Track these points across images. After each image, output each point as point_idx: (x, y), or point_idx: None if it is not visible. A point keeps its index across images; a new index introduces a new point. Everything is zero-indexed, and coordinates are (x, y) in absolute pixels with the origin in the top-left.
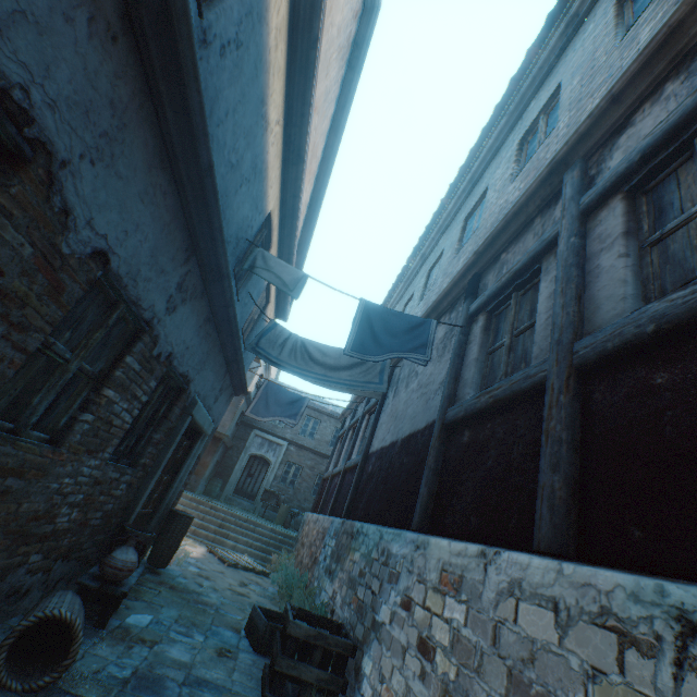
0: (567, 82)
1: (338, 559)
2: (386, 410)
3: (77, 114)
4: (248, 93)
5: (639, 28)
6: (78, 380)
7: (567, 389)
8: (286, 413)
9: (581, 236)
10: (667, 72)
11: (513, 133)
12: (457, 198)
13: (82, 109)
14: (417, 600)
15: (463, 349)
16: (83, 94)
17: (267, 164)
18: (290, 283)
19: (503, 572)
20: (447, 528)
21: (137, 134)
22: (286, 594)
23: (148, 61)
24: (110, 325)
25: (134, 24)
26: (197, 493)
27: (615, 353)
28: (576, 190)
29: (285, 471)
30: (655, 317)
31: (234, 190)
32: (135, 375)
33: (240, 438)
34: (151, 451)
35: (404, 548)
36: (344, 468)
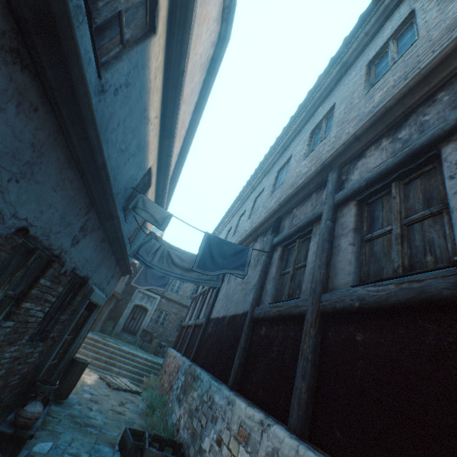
0: (338, 105)
1: (184, 392)
2: (222, 290)
3: (7, 158)
4: (135, 108)
5: (375, 91)
6: (4, 301)
7: (315, 325)
8: (159, 283)
9: (333, 221)
10: (383, 132)
11: (308, 124)
12: (275, 156)
13: (10, 154)
14: (225, 441)
15: (267, 267)
16: (11, 146)
17: (148, 142)
18: (160, 220)
19: (270, 440)
20: (247, 392)
21: (52, 155)
22: (151, 410)
23: (60, 116)
24: (29, 264)
25: (50, 99)
26: (95, 332)
27: (340, 311)
28: (333, 188)
29: (158, 315)
30: (359, 298)
31: (124, 163)
32: (47, 288)
33: (128, 293)
34: (59, 327)
35: (222, 400)
36: (195, 324)
